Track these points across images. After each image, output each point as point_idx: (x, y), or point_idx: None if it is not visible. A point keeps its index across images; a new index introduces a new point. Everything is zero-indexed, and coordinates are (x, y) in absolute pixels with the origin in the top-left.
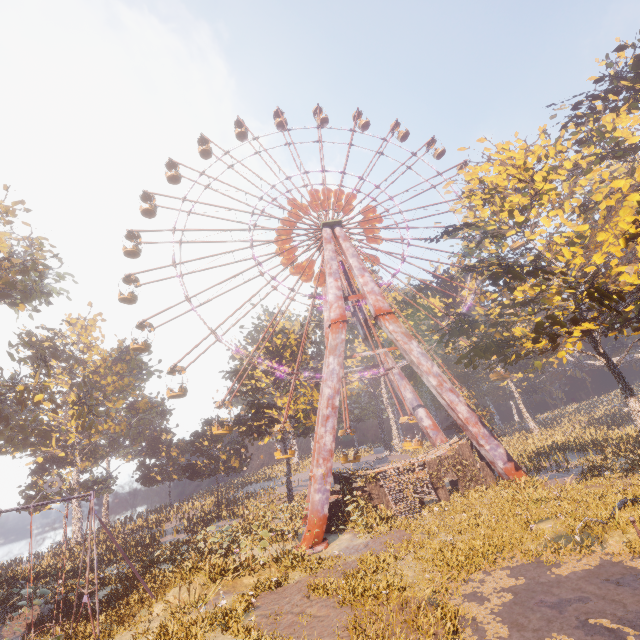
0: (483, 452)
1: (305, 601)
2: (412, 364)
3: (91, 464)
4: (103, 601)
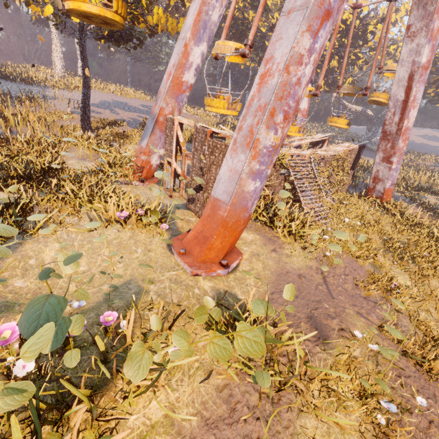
0: (379, 168)
1: None
2: (420, 3)
3: None
4: None
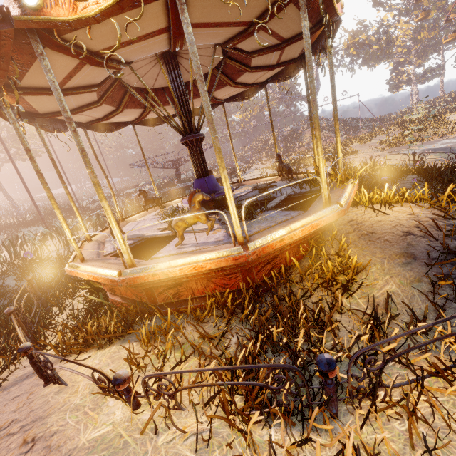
0: None
1: None
2: None
3: (422, 61)
4: None
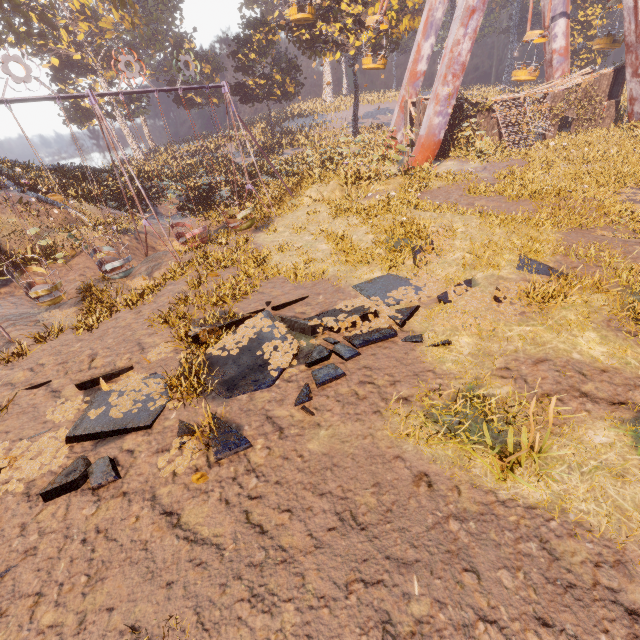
0: (631, 86)
1: (466, 198)
2: None
3: (115, 75)
4: (232, 197)
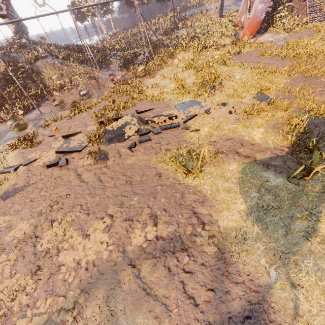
0: None
1: (258, 58)
2: None
3: None
4: (144, 60)
